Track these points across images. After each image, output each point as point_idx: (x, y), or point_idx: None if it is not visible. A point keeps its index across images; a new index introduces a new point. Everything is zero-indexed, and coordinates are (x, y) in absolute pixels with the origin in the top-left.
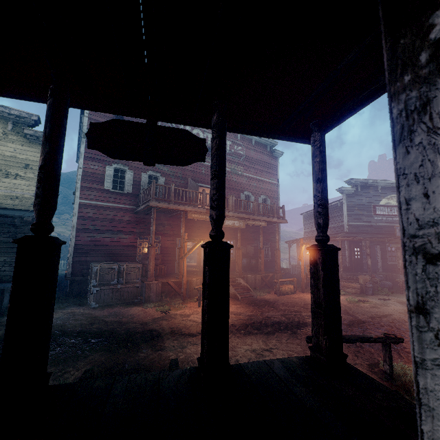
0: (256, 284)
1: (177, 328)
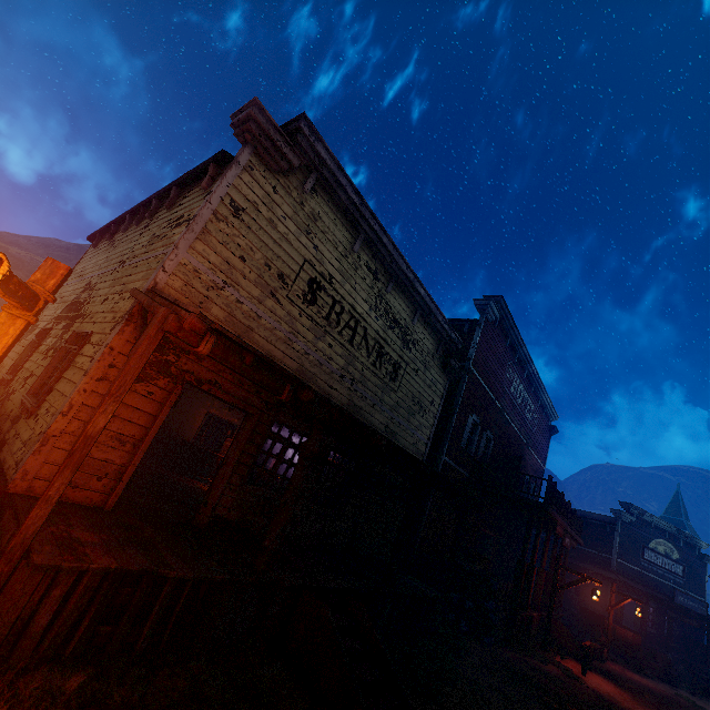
0: None
1: None
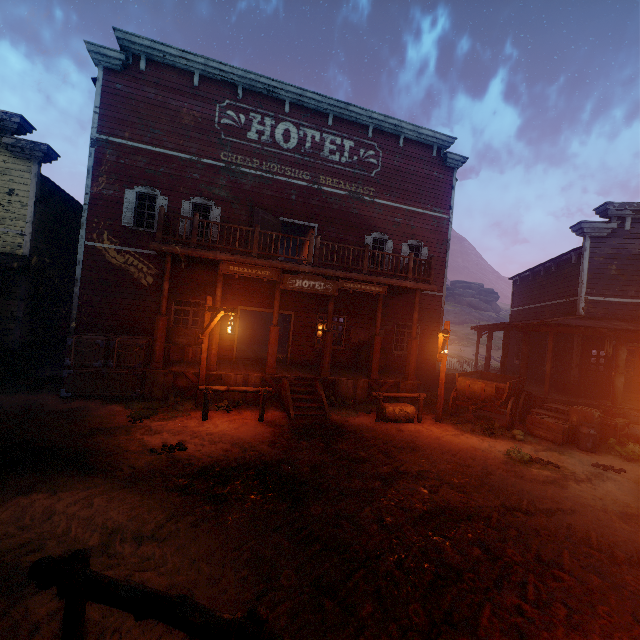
0: (357, 394)
1: (93, 453)
